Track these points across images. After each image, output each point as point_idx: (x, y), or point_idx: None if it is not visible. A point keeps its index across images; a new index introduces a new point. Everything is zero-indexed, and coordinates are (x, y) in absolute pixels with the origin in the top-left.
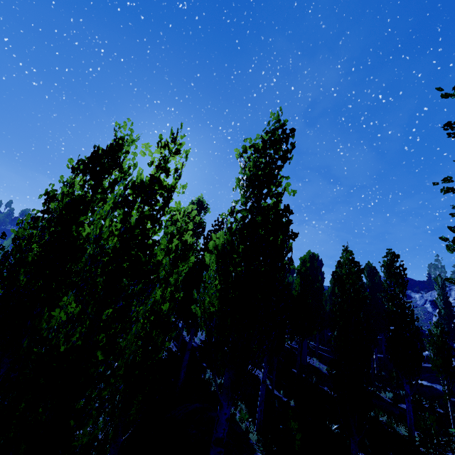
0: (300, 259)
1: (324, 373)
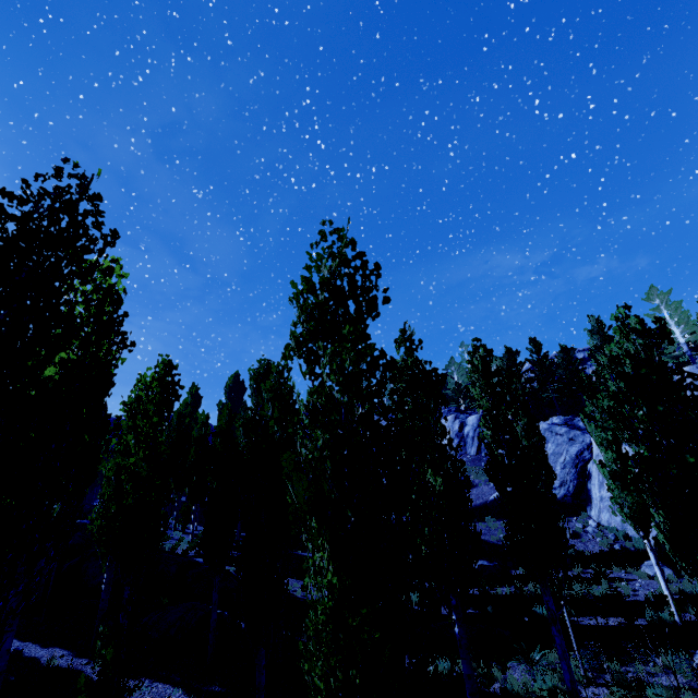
0: (274, 365)
1: (303, 600)
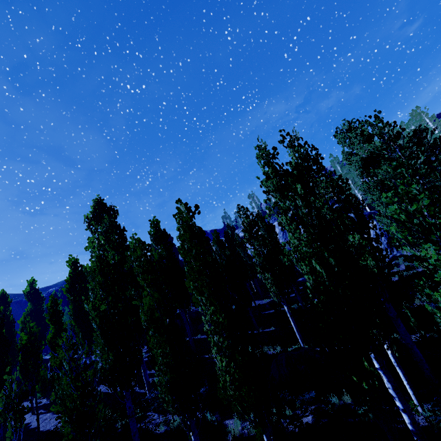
0: (213, 234)
1: None
